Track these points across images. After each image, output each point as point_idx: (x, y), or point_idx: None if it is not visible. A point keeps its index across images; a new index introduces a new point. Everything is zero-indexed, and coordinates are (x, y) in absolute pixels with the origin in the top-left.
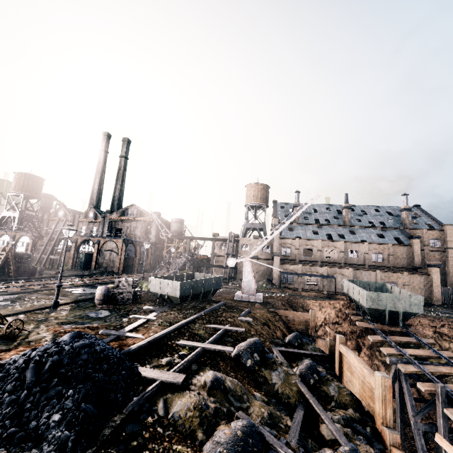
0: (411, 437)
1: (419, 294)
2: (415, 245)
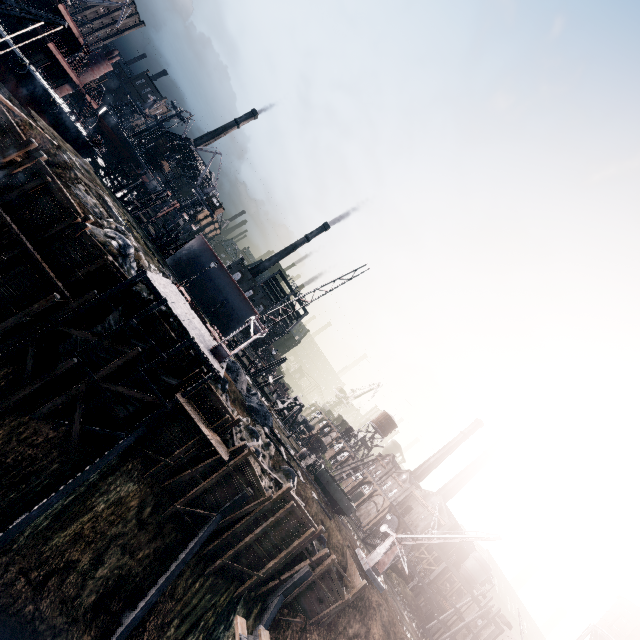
0: None
1: None
2: None
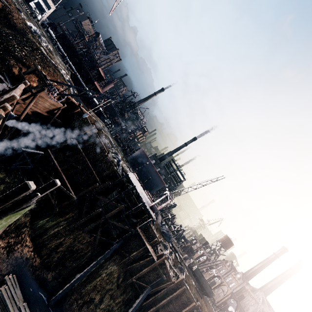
0: None
1: None
2: None
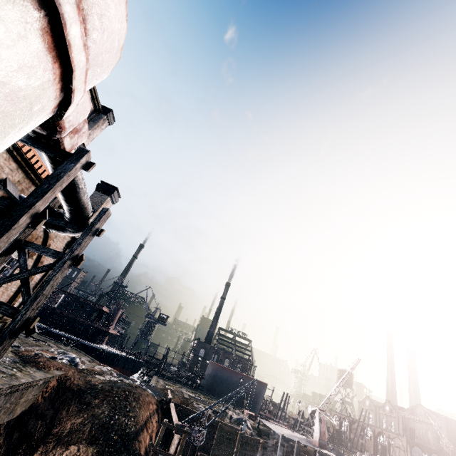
0: None
1: None
2: None
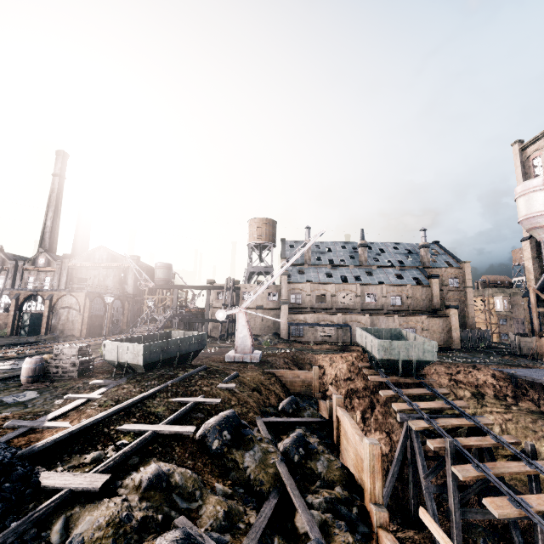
0: (425, 501)
1: (438, 339)
2: (433, 286)
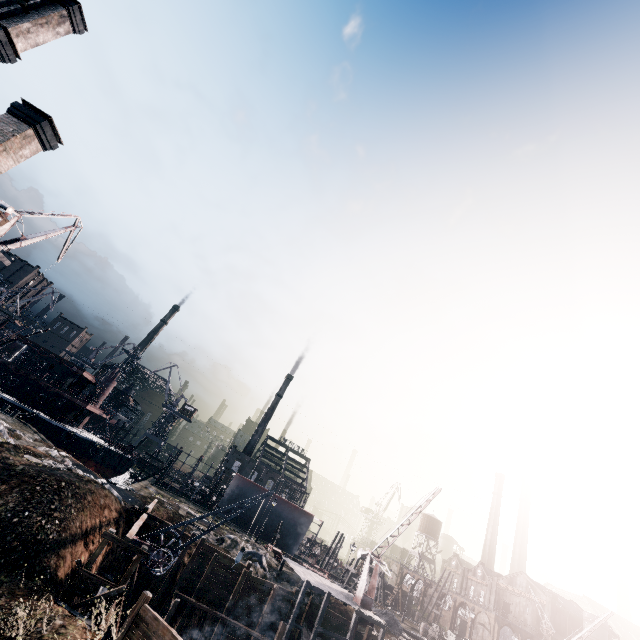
0: None
1: None
2: None
